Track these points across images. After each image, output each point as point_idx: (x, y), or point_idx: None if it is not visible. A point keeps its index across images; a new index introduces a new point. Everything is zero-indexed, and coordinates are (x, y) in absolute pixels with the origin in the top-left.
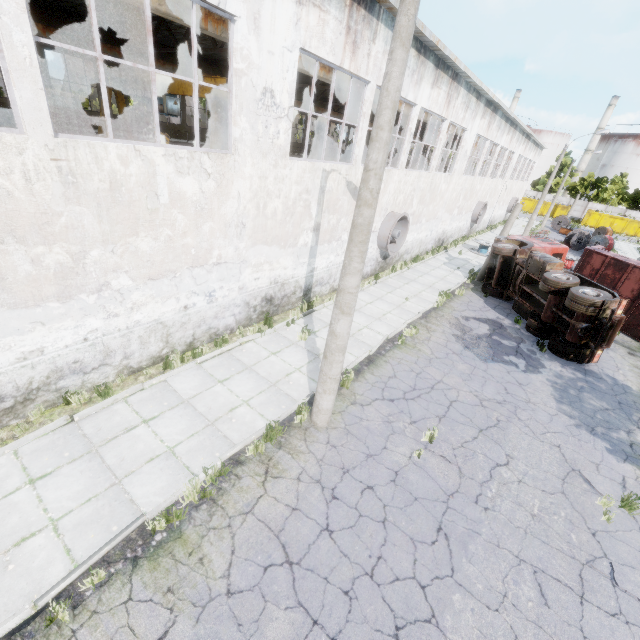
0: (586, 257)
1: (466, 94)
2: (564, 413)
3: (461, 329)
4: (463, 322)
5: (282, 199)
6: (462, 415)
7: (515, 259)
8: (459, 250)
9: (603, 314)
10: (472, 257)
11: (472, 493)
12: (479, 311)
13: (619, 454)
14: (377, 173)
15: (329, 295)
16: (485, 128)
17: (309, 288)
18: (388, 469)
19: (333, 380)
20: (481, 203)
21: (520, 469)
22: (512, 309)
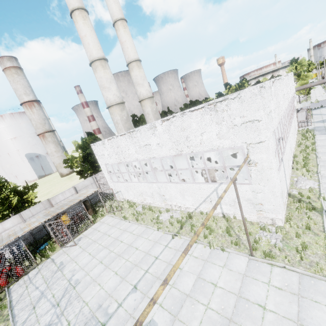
0: None
1: None
2: None
3: None
4: None
5: None
6: None
7: None
8: None
9: None
10: None
11: None
12: None
13: None
14: (325, 68)
15: None
16: None
17: None
18: None
19: None
20: None
21: None
22: None
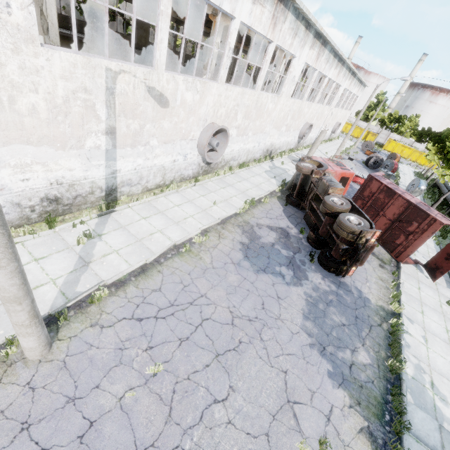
0: (368, 181)
1: (294, 20)
2: (305, 331)
3: (250, 237)
4: (256, 229)
5: (43, 95)
6: (207, 337)
7: (311, 178)
8: (283, 160)
9: (360, 241)
10: (291, 168)
11: (169, 446)
12: (275, 219)
13: (337, 378)
14: None
15: (141, 194)
16: (314, 59)
17: (113, 188)
18: (84, 419)
19: (20, 326)
20: (308, 124)
21: (236, 405)
22: (303, 218)
